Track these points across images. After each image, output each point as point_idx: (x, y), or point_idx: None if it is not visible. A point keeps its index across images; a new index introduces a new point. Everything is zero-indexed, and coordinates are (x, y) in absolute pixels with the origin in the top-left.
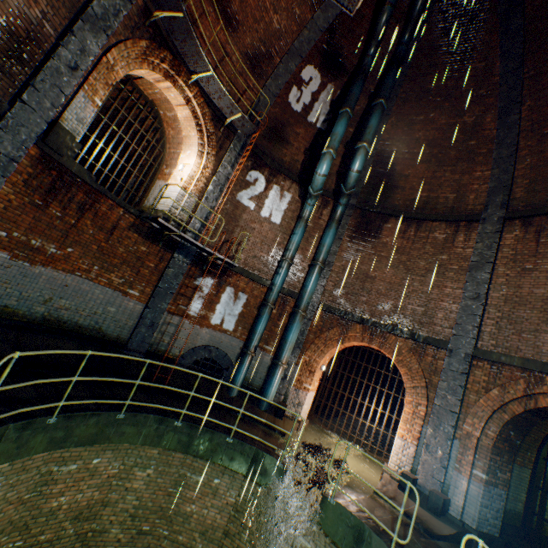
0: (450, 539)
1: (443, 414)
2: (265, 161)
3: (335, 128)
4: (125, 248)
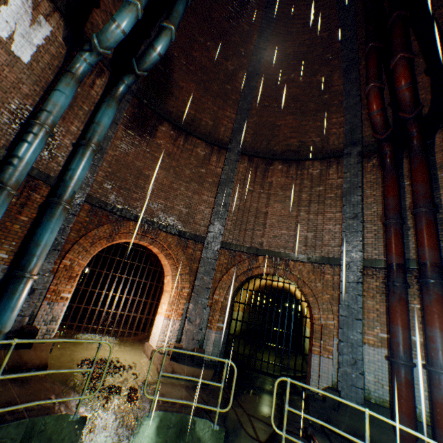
0: (212, 377)
1: (201, 292)
2: None
3: None
4: None
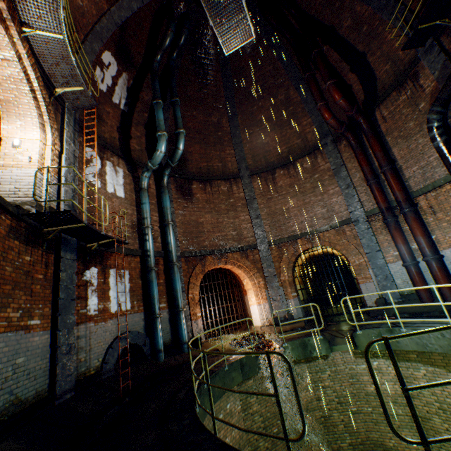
0: (305, 325)
1: (271, 279)
2: (93, 137)
3: (157, 114)
4: (11, 265)
